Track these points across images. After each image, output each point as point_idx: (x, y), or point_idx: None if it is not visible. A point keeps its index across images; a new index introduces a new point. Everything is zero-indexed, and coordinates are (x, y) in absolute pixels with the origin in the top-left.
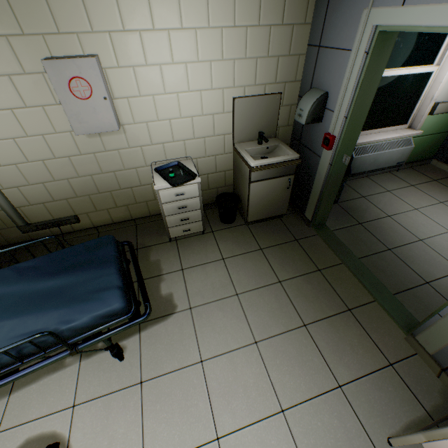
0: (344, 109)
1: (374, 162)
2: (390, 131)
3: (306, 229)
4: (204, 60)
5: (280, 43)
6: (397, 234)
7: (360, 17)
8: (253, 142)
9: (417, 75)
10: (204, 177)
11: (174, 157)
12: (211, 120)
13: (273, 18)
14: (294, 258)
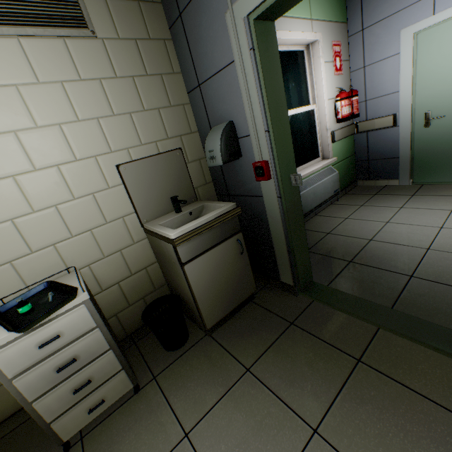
0: (260, 123)
1: (314, 196)
2: (310, 166)
3: (294, 299)
4: (47, 124)
5: (154, 95)
6: (399, 253)
7: (226, 24)
8: (170, 213)
9: (303, 114)
10: (114, 289)
11: (43, 276)
12: (93, 202)
13: (132, 69)
14: (308, 358)
